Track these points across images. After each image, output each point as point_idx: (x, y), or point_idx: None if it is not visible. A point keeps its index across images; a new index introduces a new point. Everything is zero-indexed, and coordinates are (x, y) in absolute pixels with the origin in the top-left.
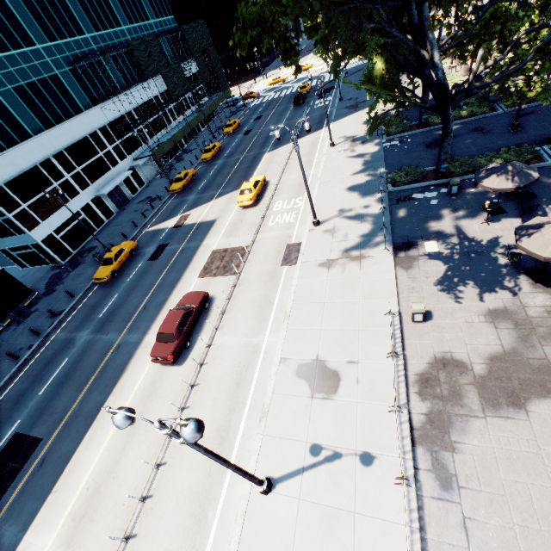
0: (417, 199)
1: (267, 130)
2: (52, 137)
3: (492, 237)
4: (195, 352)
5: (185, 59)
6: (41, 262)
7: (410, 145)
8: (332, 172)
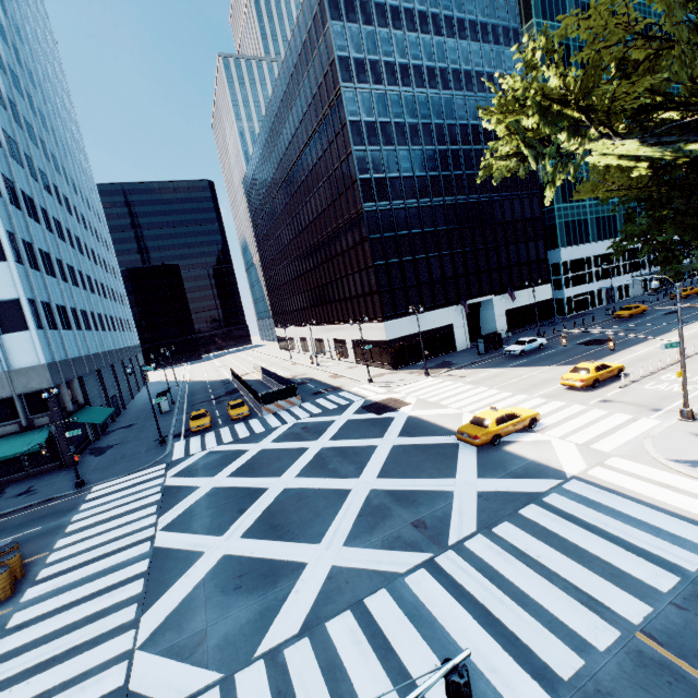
0: None
1: None
2: (598, 246)
3: None
4: None
5: None
6: None
7: None
8: None
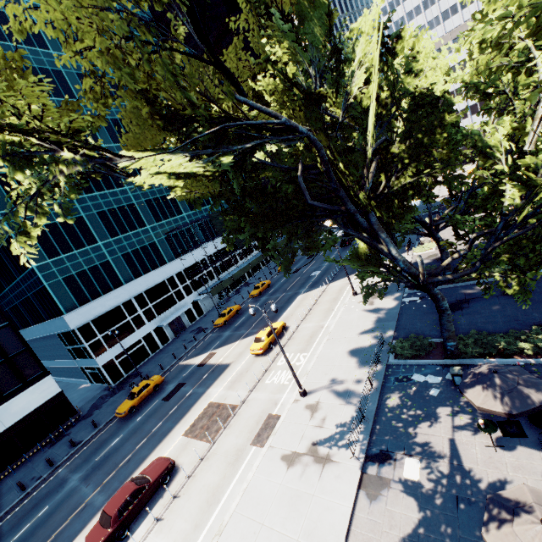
0: (416, 382)
1: (311, 269)
2: (137, 284)
3: (498, 477)
4: None
5: None
6: (101, 381)
7: (429, 304)
8: (343, 327)
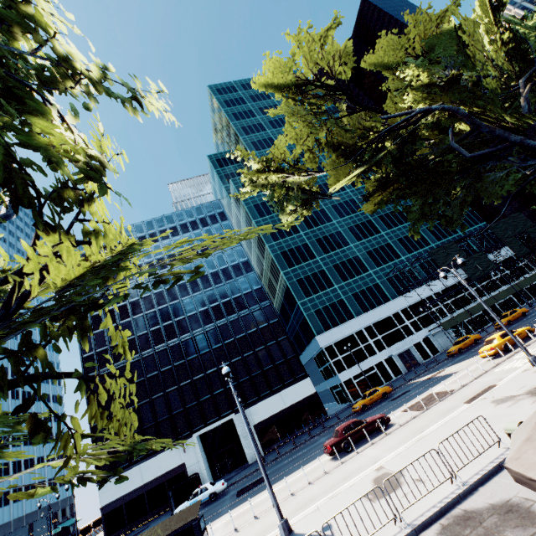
0: None
1: None
2: (365, 317)
3: None
4: (348, 455)
5: (500, 247)
6: (344, 400)
7: None
8: None
